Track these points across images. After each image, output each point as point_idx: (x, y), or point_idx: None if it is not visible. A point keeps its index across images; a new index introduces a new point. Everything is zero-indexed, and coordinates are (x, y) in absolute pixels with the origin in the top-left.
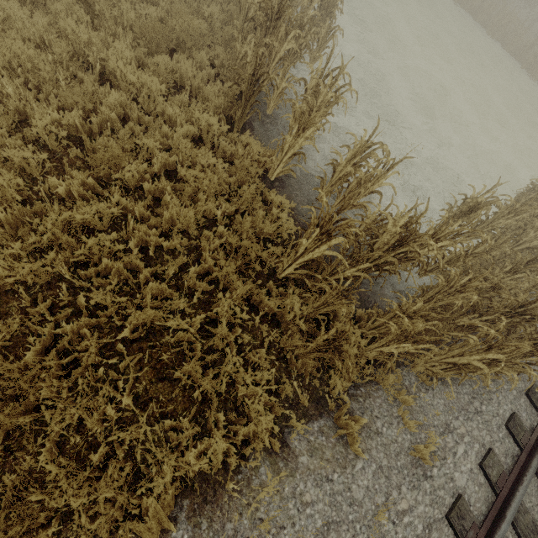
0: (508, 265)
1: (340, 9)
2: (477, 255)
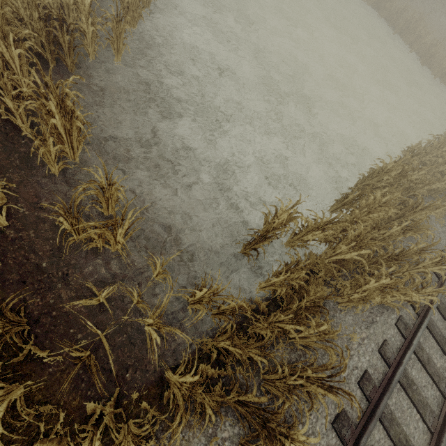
0: (295, 308)
1: None
2: (277, 283)
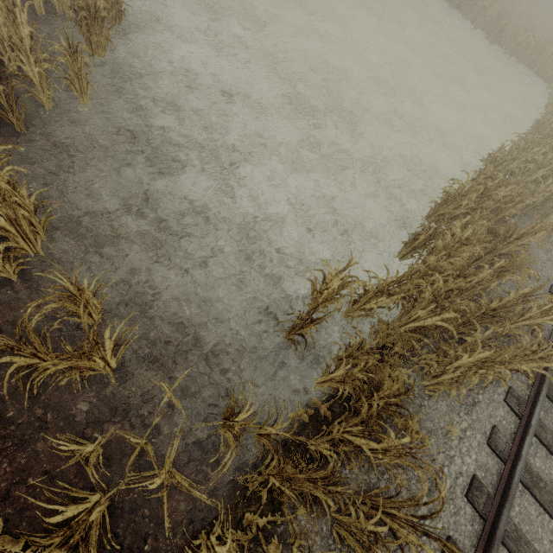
0: (364, 414)
1: (106, 5)
2: (337, 378)
